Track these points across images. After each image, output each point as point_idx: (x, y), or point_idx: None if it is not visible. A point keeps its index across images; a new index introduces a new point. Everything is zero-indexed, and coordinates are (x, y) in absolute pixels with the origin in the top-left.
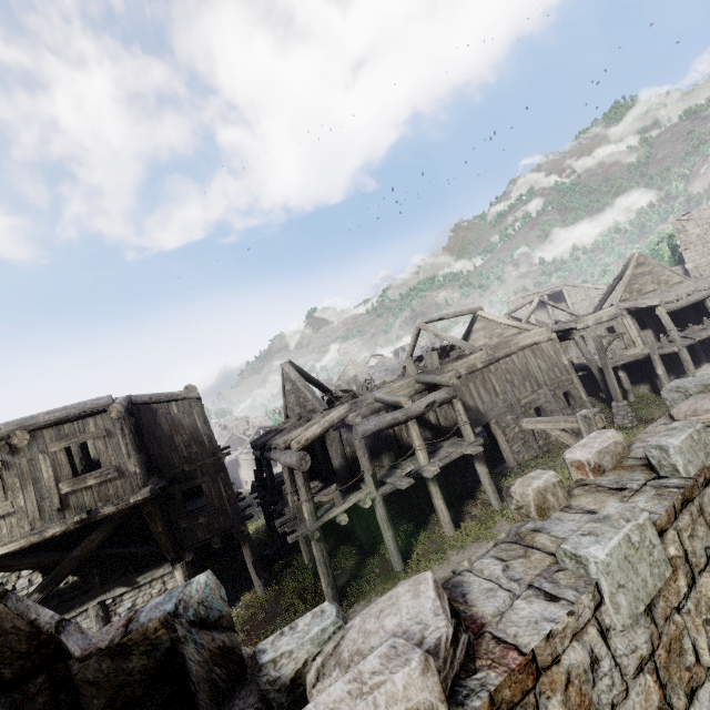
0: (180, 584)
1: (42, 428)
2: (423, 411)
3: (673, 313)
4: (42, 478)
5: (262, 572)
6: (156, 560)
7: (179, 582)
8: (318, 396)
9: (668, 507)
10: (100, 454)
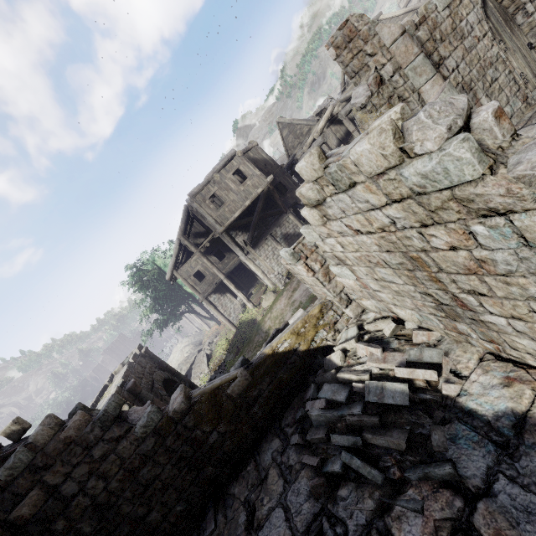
0: (293, 220)
1: (220, 171)
2: None
3: None
4: (232, 188)
5: None
6: (280, 215)
7: (293, 220)
8: (309, 119)
9: None
10: (244, 172)
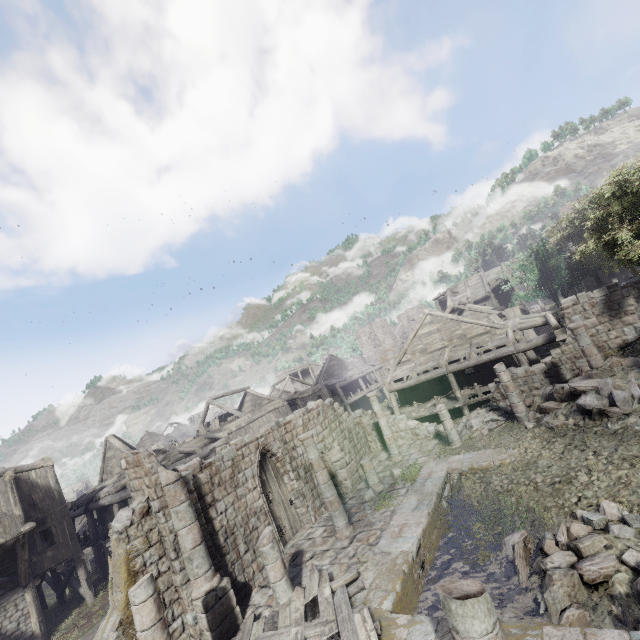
0: (29, 603)
1: None
2: (208, 453)
3: (349, 385)
4: None
5: (92, 586)
6: (11, 589)
7: (28, 603)
8: None
9: (240, 446)
10: None
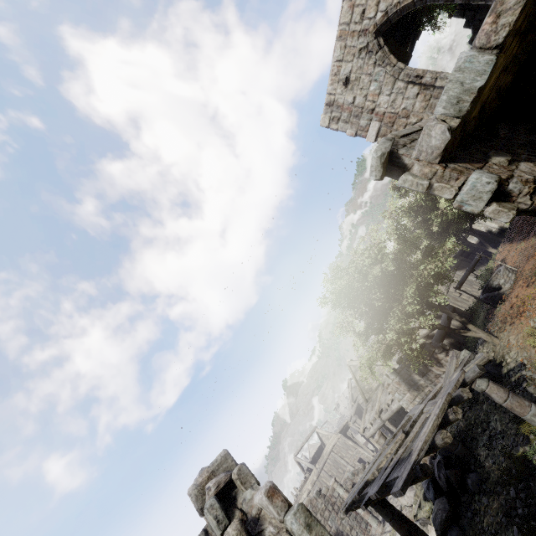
0: None
1: None
2: None
3: None
4: None
5: None
6: None
7: None
8: None
9: None
10: None
